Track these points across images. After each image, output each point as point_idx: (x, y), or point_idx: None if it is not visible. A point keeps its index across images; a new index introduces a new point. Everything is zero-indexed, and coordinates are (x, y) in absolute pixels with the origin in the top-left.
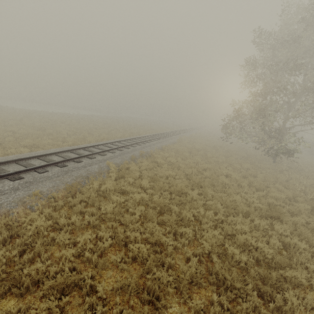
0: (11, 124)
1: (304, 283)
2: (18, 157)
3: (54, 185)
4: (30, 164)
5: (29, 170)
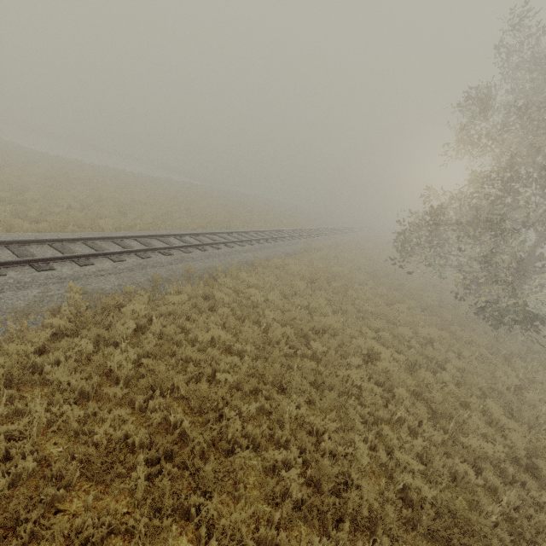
0: None
1: None
2: None
3: None
4: None
5: None
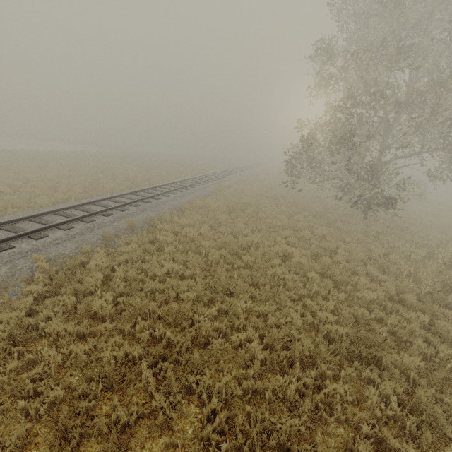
0: None
1: None
2: None
3: None
4: None
5: None
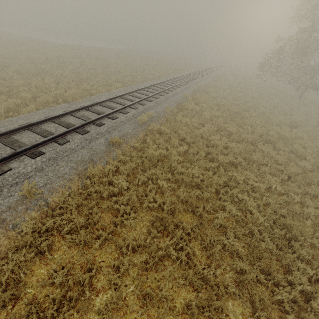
0: (81, 62)
1: (303, 144)
2: (128, 89)
3: (169, 105)
4: (145, 93)
5: (151, 96)
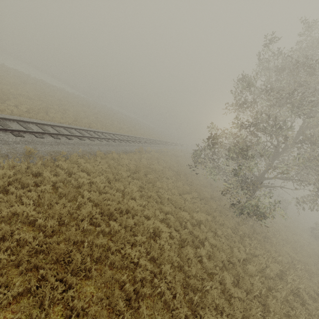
0: None
1: None
2: None
3: None
4: None
5: None
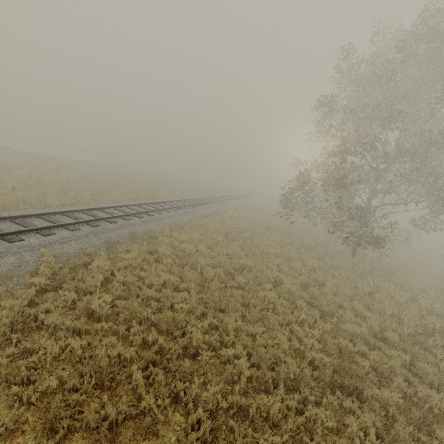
0: None
1: None
2: None
3: None
4: None
5: None
